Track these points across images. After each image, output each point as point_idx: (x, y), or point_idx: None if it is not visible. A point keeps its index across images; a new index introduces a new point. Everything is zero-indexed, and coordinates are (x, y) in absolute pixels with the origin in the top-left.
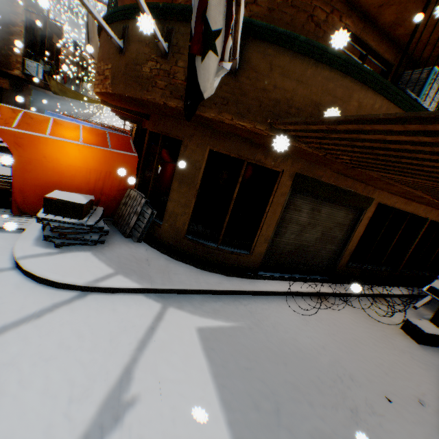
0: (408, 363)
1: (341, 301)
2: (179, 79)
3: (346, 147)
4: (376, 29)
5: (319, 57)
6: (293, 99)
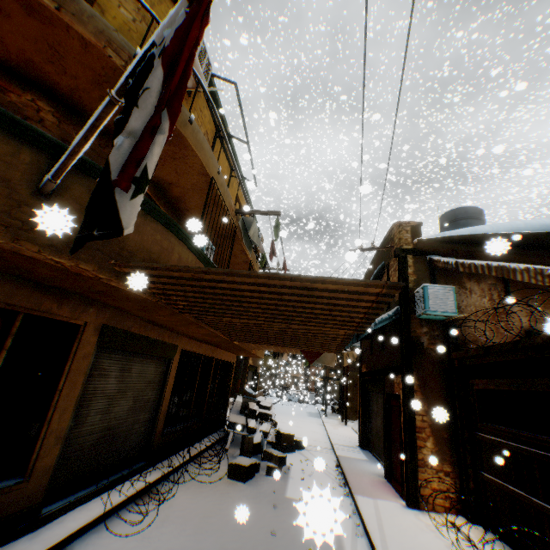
0: (250, 505)
1: (170, 483)
2: None
3: (193, 293)
4: (165, 196)
5: (148, 210)
6: (126, 241)
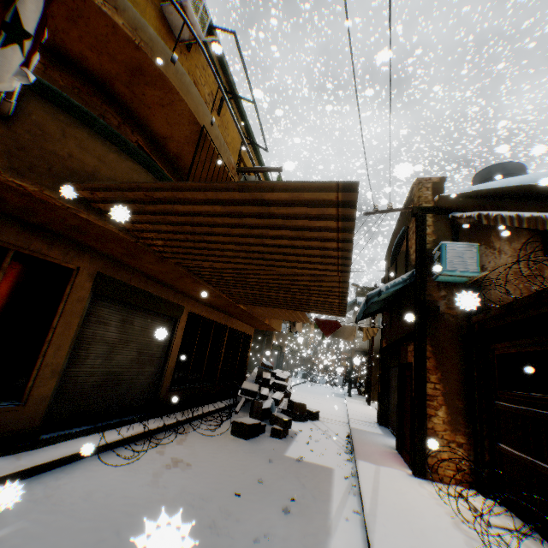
0: (244, 457)
1: (172, 433)
2: None
3: (161, 225)
4: (164, 154)
5: (122, 146)
6: (97, 175)
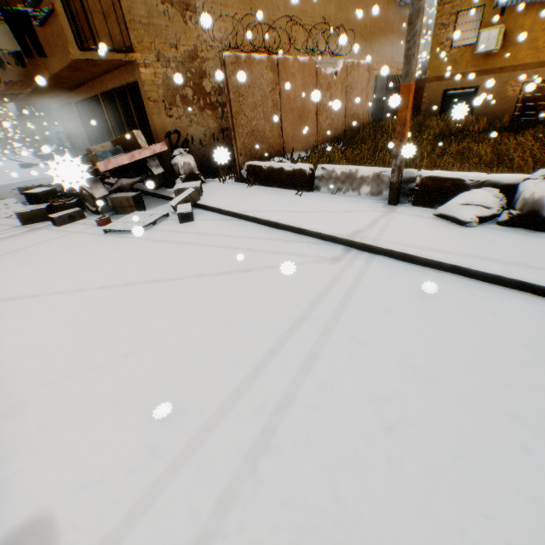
0: None
1: None
2: None
3: None
4: None
5: None
6: None
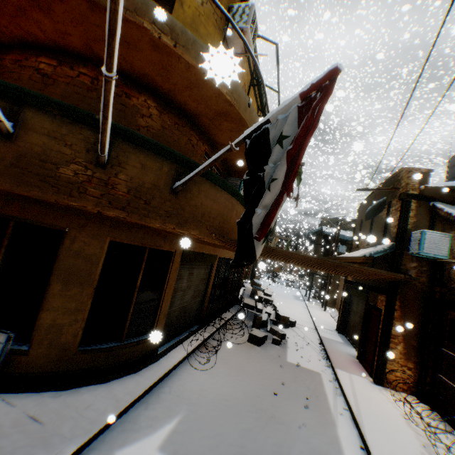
0: (265, 363)
1: (214, 340)
2: (120, 190)
3: None
4: (216, 151)
5: (224, 187)
6: (211, 211)
